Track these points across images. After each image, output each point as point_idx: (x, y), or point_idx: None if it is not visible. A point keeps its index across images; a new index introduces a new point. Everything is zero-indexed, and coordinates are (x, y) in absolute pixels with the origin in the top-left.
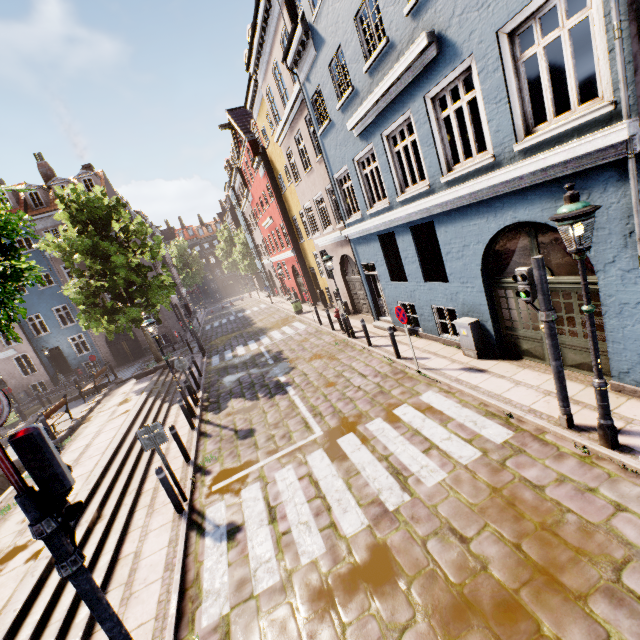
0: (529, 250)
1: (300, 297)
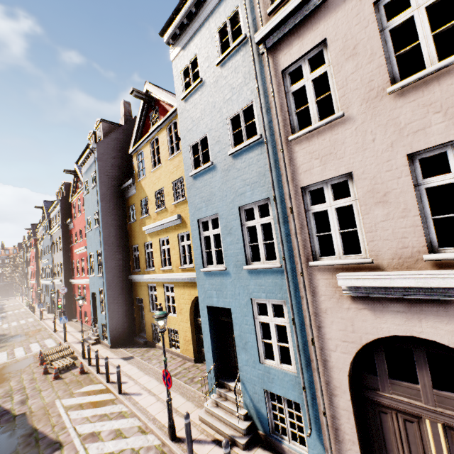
0: None
1: (35, 300)
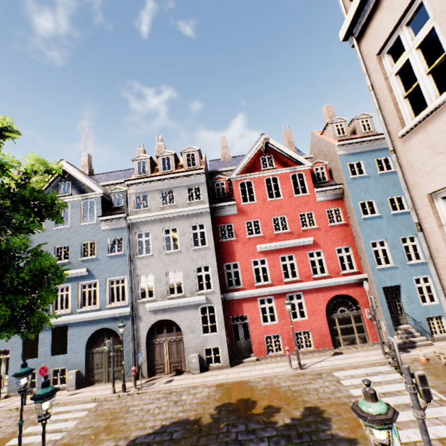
0: (104, 337)
1: None
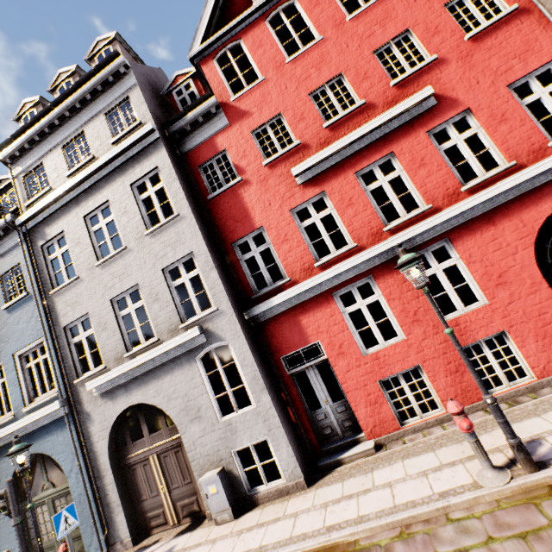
0: (42, 472)
1: None
